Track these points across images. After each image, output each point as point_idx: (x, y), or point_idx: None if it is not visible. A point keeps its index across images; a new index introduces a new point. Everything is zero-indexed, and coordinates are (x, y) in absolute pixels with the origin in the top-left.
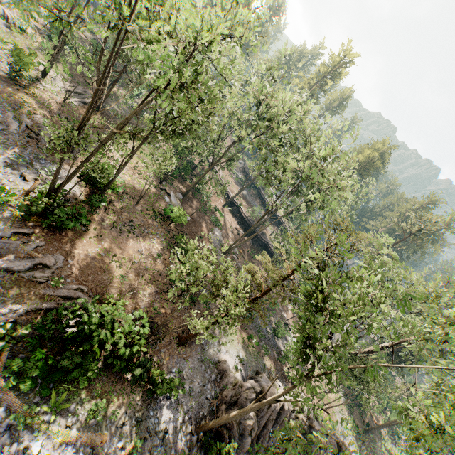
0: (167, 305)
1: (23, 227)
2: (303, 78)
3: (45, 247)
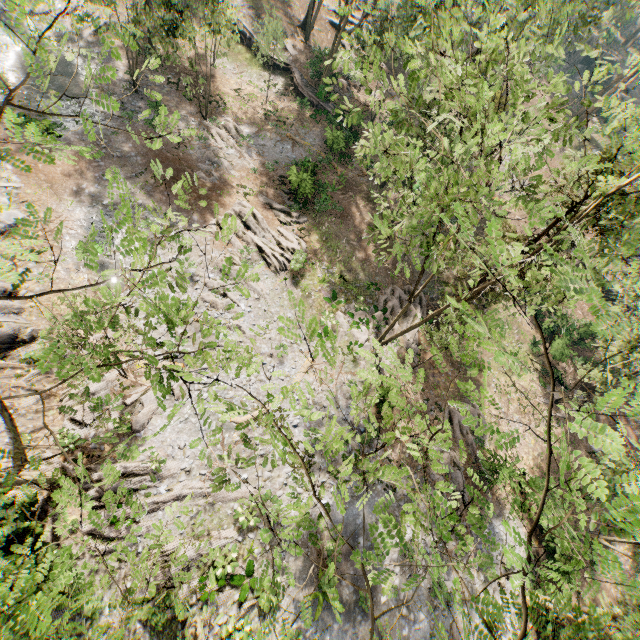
0: None
1: None
2: None
3: None
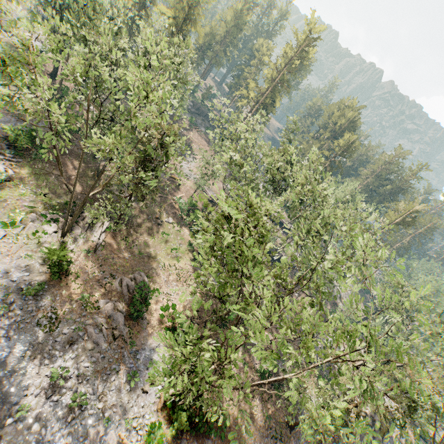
0: (271, 406)
1: (178, 441)
2: (269, 63)
3: (198, 443)
